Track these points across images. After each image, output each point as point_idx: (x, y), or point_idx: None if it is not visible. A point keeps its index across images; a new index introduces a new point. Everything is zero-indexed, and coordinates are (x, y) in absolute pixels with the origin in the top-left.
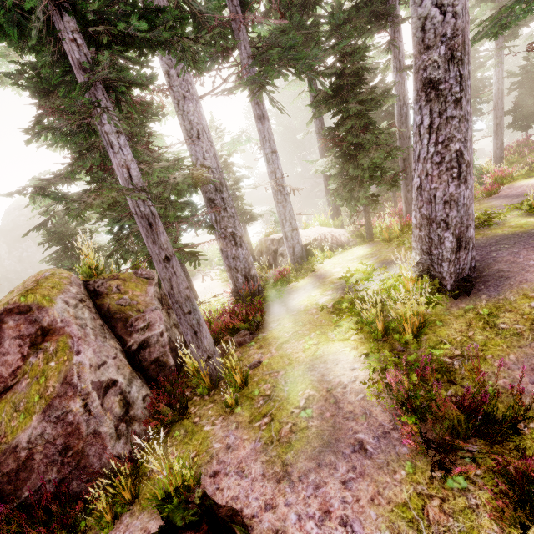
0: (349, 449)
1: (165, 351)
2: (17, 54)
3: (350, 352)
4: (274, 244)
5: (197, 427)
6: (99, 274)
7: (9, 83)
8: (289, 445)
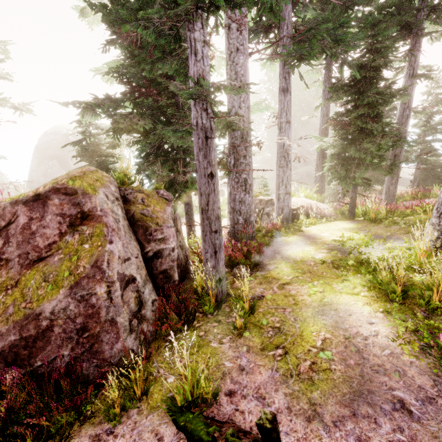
0: (388, 405)
1: (173, 266)
2: None
3: (363, 306)
4: (262, 203)
5: (203, 341)
6: (130, 184)
7: (87, 16)
8: (312, 384)
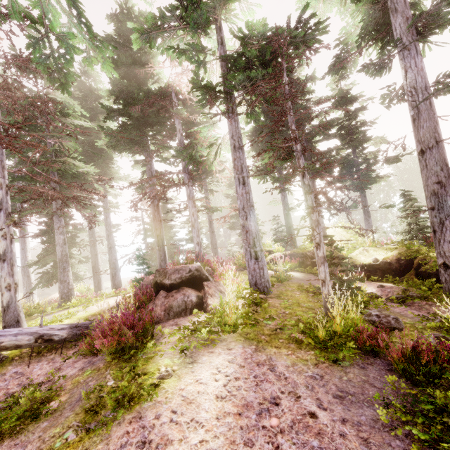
0: None
1: None
2: None
3: None
4: None
5: None
6: None
7: None
8: None
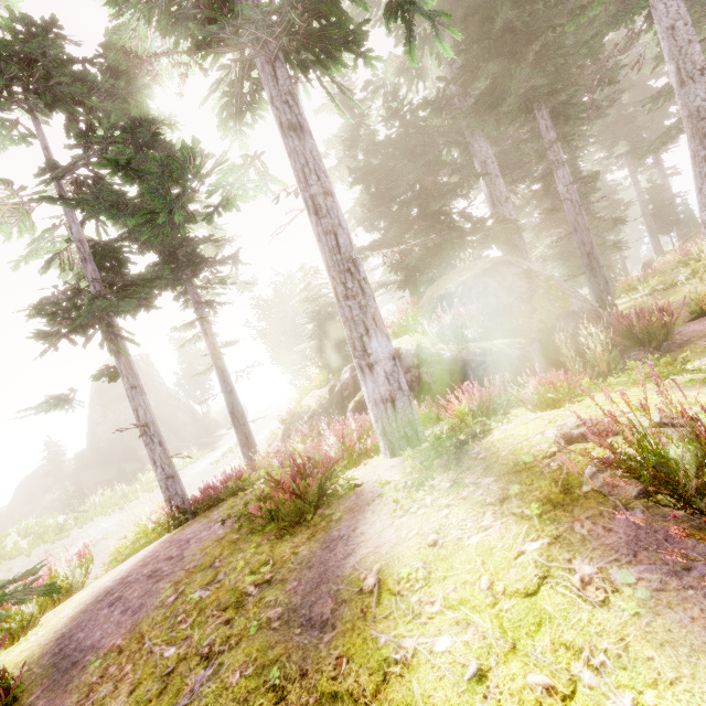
0: None
1: None
2: (341, 164)
3: None
4: None
5: None
6: None
7: None
8: None
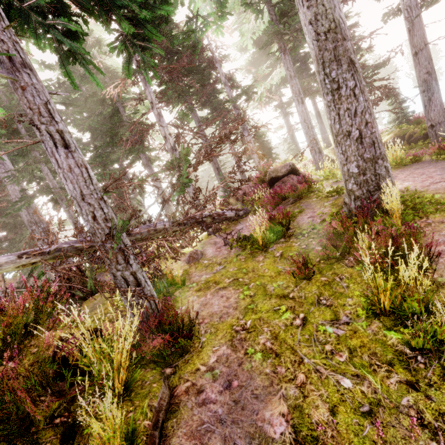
0: None
1: None
2: None
3: None
4: None
5: None
6: None
7: None
8: None
